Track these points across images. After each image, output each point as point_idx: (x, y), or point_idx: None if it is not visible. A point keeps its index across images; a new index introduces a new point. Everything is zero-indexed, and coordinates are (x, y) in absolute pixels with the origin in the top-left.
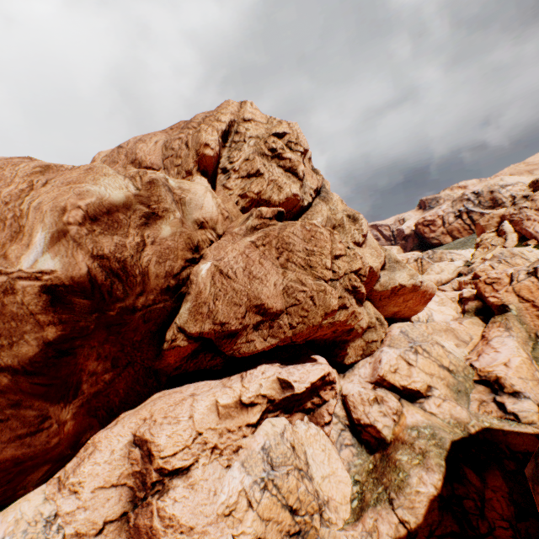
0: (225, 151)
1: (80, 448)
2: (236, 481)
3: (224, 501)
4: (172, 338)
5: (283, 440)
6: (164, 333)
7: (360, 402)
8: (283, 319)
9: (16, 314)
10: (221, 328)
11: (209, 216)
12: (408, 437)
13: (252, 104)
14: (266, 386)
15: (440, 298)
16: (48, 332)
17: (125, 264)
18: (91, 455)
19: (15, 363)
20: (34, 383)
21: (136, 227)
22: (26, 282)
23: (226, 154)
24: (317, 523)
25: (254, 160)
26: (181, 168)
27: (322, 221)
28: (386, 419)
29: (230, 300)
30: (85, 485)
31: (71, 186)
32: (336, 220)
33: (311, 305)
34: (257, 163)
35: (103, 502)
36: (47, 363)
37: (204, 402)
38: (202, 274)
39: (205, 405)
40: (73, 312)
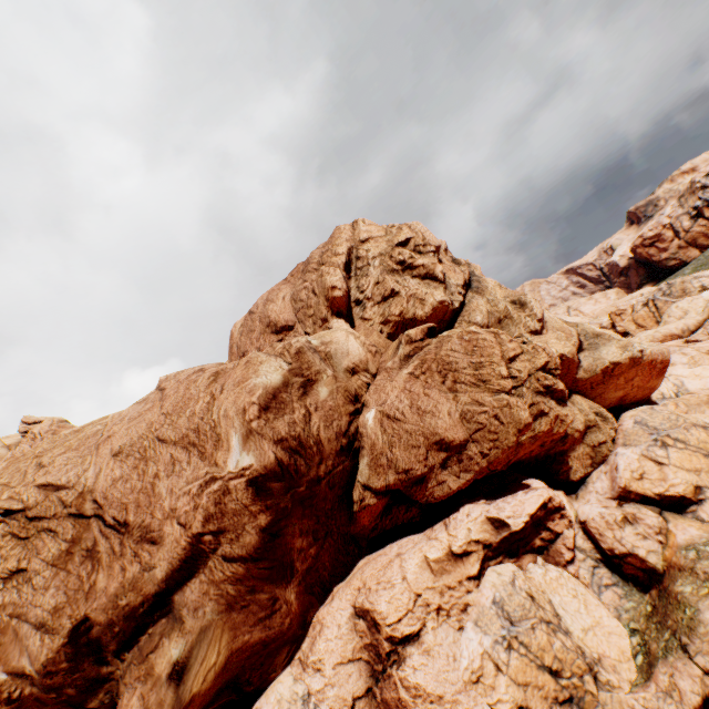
0: (352, 281)
1: (308, 627)
2: (473, 643)
3: (467, 666)
4: (359, 498)
5: (515, 590)
6: (350, 495)
7: (606, 526)
8: (471, 449)
9: (235, 510)
10: (406, 475)
11: (357, 360)
12: (683, 561)
13: (364, 222)
14: (475, 529)
15: (688, 357)
16: (260, 519)
17: (299, 439)
18: (320, 632)
19: (244, 552)
20: (260, 568)
21: (297, 400)
22: (235, 481)
23: (354, 285)
24: (592, 686)
25: (385, 281)
26: (315, 317)
27: (483, 318)
28: (648, 543)
29: (406, 444)
30: (325, 662)
31: (241, 386)
32: (499, 312)
33: (497, 425)
34: (389, 283)
35: (345, 678)
36: (265, 547)
37: (412, 560)
38: (369, 424)
39: (414, 563)
40: (273, 497)
